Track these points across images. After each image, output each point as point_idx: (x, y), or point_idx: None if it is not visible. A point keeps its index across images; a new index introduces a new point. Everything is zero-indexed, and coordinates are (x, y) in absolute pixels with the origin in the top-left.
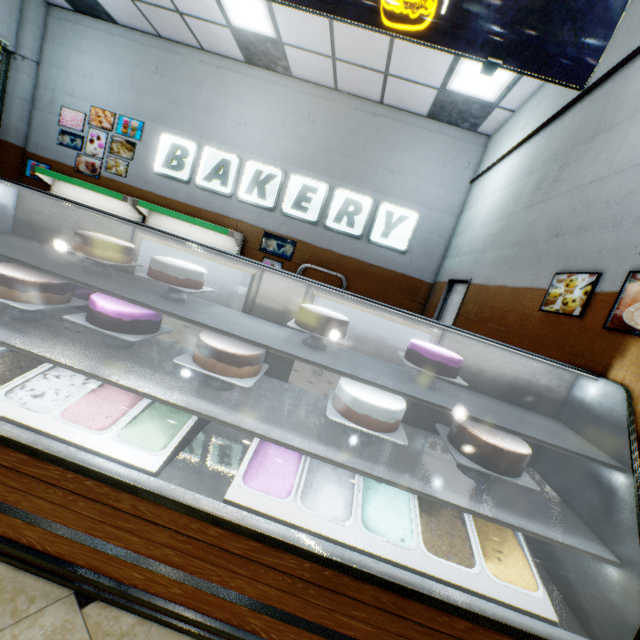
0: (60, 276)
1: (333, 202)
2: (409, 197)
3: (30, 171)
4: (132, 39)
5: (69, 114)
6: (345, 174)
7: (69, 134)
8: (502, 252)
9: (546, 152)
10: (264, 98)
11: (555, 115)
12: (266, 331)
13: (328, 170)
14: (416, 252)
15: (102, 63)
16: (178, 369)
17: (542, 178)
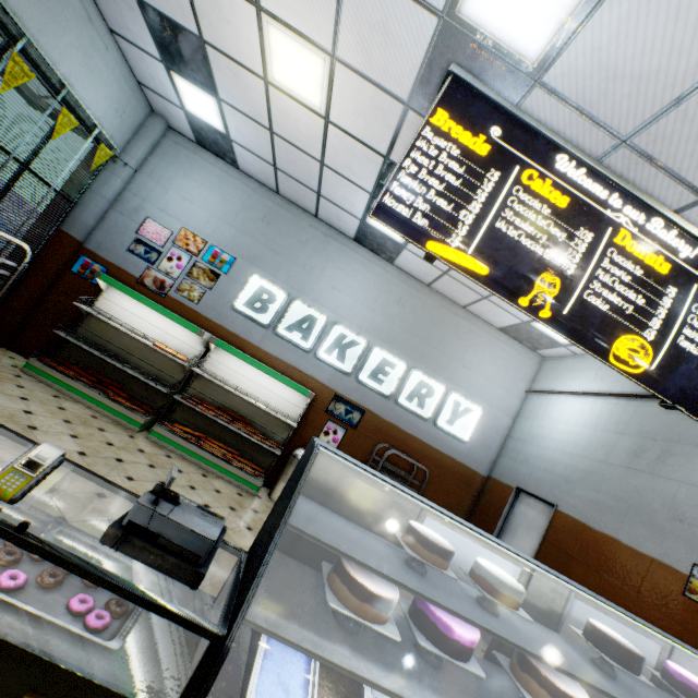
0: (442, 606)
1: (408, 380)
2: (475, 391)
3: (79, 267)
4: (247, 184)
5: (153, 226)
6: (423, 357)
7: (145, 244)
8: (601, 498)
9: (637, 424)
10: (362, 273)
11: (642, 396)
12: (571, 654)
13: (408, 350)
14: (475, 443)
15: (208, 194)
16: (497, 697)
17: (640, 448)
